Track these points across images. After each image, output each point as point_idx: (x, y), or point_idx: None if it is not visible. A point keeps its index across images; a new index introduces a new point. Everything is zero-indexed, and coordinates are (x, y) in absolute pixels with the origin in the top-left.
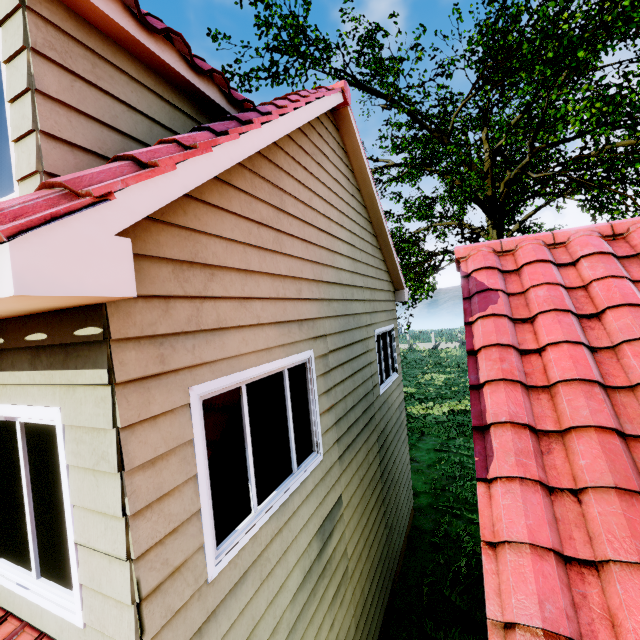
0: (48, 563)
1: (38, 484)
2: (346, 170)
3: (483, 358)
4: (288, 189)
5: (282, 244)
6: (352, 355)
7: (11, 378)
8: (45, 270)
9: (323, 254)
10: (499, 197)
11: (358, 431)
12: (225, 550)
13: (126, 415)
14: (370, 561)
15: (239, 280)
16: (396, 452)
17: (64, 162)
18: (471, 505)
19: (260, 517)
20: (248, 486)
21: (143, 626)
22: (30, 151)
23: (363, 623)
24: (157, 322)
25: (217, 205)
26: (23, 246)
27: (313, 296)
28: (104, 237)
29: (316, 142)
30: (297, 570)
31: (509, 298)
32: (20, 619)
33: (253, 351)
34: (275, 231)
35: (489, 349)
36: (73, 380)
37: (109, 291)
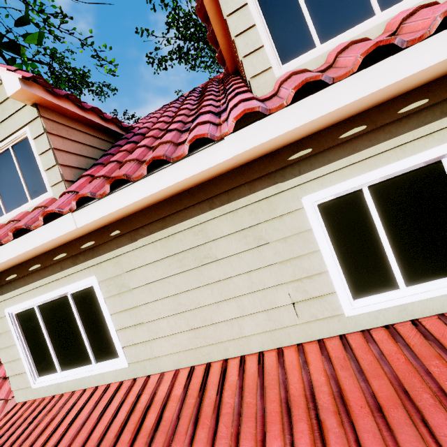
0: None
1: None
2: None
3: None
4: None
5: None
6: None
7: (444, 123)
8: None
9: None
10: None
11: None
12: None
13: None
14: None
15: None
16: None
17: None
18: None
19: None
20: None
21: None
22: None
23: None
24: None
25: None
26: None
27: None
28: None
29: None
30: None
31: None
32: None
33: None
34: None
35: None
36: None
37: None
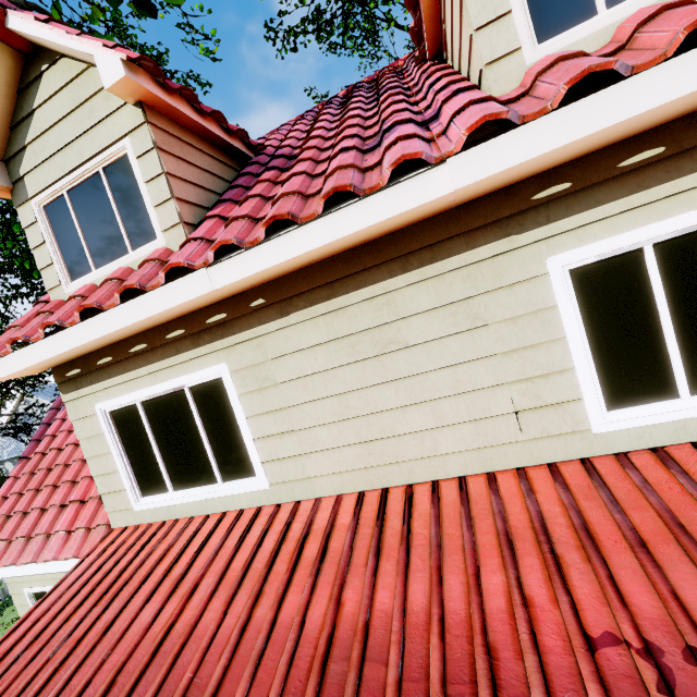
0: None
1: None
2: None
3: None
4: None
5: None
6: None
7: None
8: None
9: None
10: None
11: None
12: None
13: None
14: None
15: None
16: None
17: None
18: None
19: None
20: None
21: None
22: None
23: None
24: None
25: None
26: None
27: None
28: None
29: None
30: None
31: None
32: None
33: None
34: None
35: None
36: None
37: None
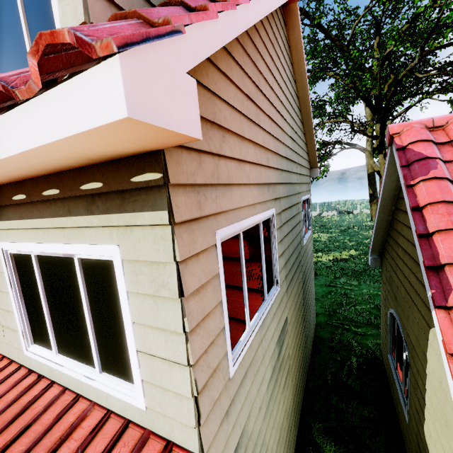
0: (108, 363)
1: (96, 306)
2: (289, 63)
3: (430, 213)
4: (261, 70)
5: (259, 118)
6: (292, 215)
7: (69, 222)
8: (145, 95)
9: (279, 132)
10: (383, 97)
11: (294, 271)
12: (236, 355)
13: (182, 251)
14: (298, 359)
15: (238, 144)
16: (309, 286)
17: (105, 17)
18: (356, 322)
19: (252, 331)
20: (244, 309)
21: (199, 412)
22: (75, 2)
23: (296, 398)
24: (195, 173)
25: (225, 73)
26: (128, 63)
27: (274, 165)
28: (180, 72)
29: (275, 32)
30: (269, 367)
31: (445, 165)
32: (89, 400)
33: (246, 205)
34: (255, 106)
35: (435, 205)
36: (131, 222)
37: (186, 130)
